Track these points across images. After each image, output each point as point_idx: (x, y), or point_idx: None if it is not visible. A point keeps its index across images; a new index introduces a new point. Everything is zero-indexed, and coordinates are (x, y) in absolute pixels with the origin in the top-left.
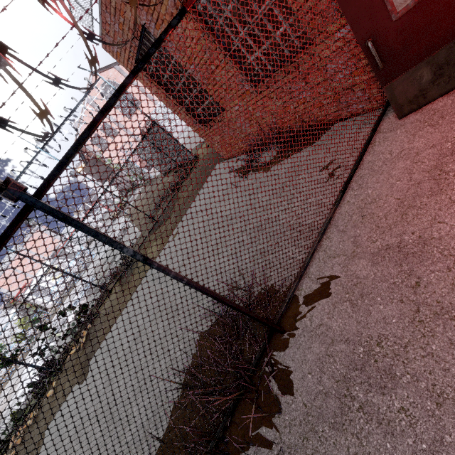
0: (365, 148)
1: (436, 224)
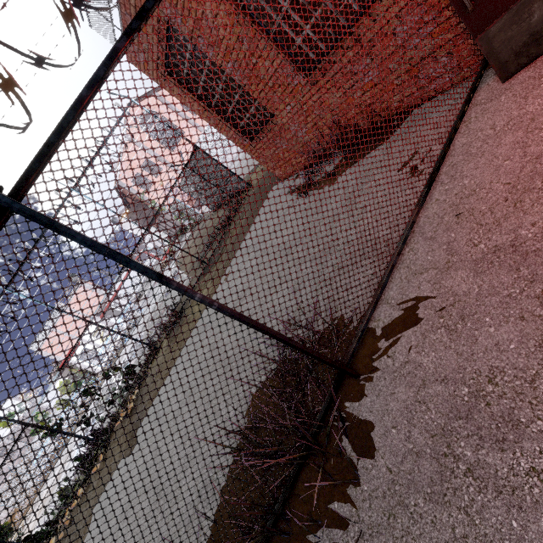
0: (456, 127)
1: None
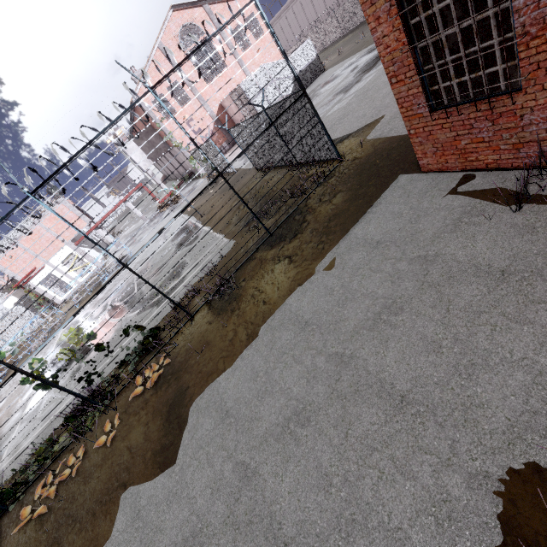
0: None
1: None
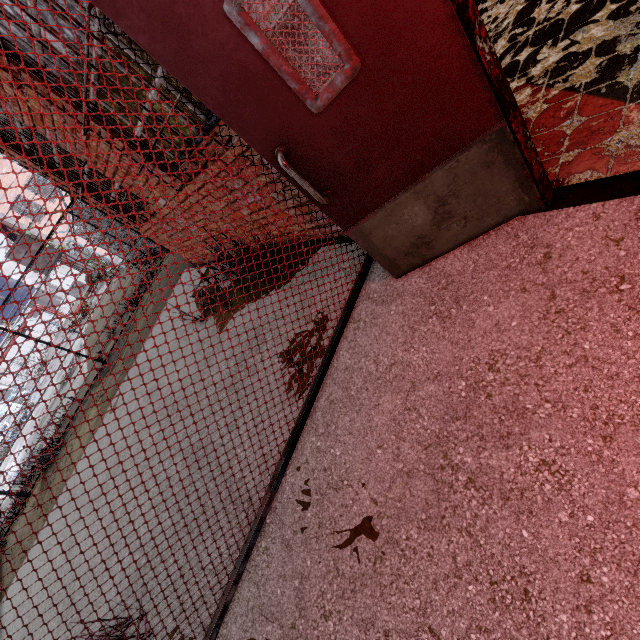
0: (333, 347)
1: (426, 633)
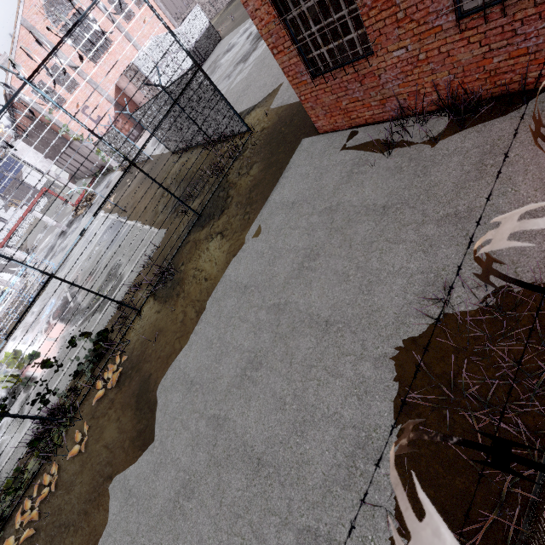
0: None
1: None
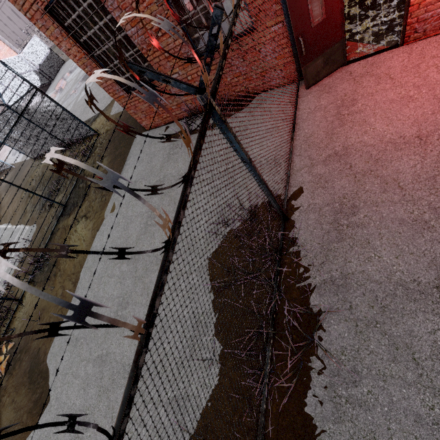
0: (296, 106)
1: (348, 139)
